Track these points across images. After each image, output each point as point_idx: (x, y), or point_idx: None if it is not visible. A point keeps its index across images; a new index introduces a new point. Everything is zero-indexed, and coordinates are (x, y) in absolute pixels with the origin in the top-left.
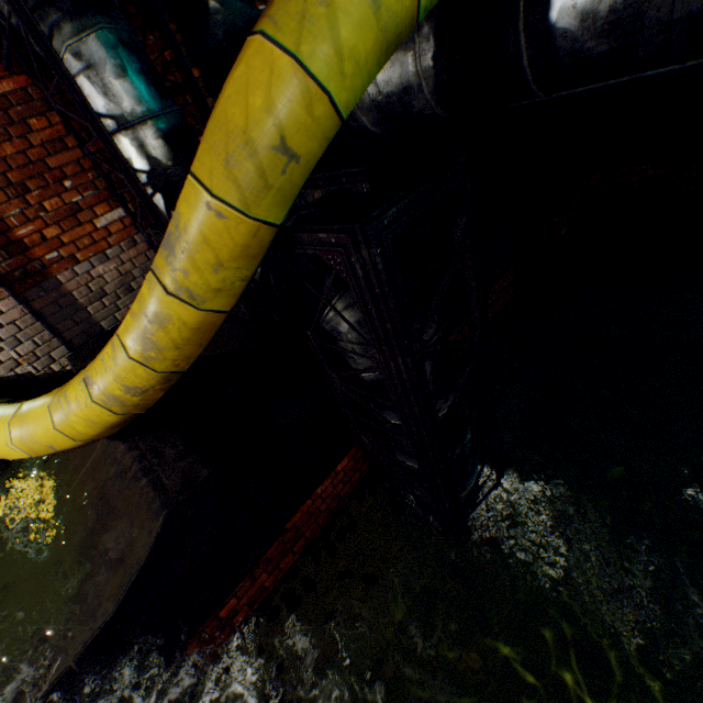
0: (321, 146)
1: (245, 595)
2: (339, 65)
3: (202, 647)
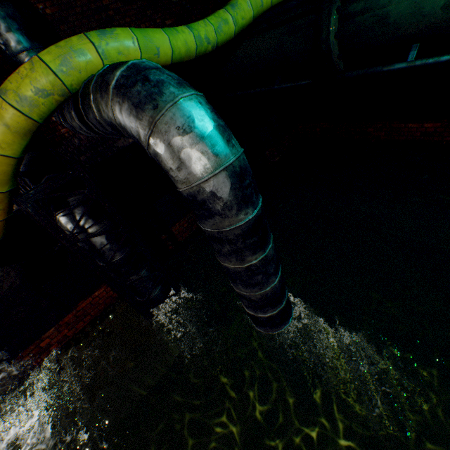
0: (9, 167)
1: (56, 338)
2: (0, 145)
3: (33, 358)
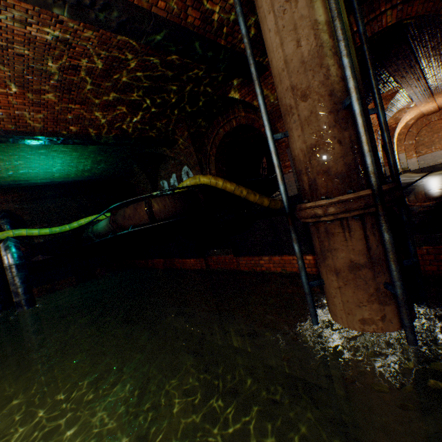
0: None
1: None
2: None
3: None
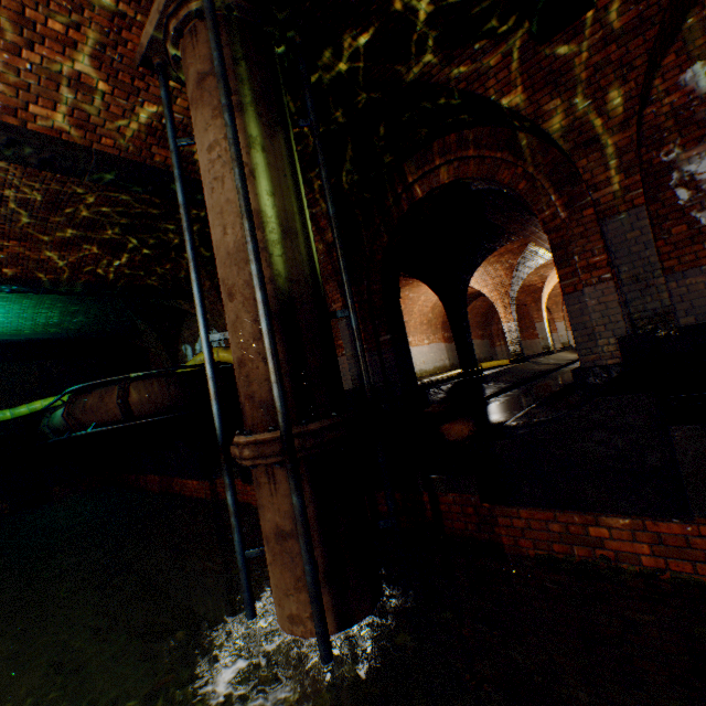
0: None
1: None
2: None
3: None
